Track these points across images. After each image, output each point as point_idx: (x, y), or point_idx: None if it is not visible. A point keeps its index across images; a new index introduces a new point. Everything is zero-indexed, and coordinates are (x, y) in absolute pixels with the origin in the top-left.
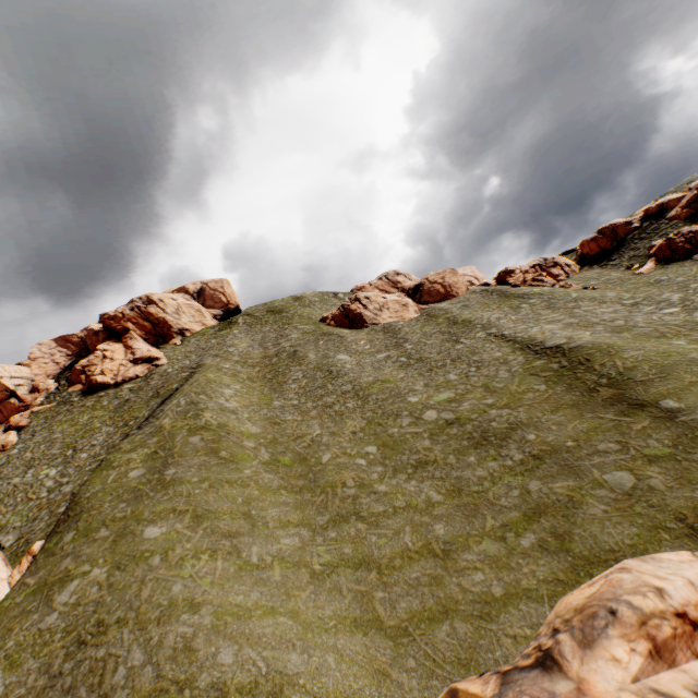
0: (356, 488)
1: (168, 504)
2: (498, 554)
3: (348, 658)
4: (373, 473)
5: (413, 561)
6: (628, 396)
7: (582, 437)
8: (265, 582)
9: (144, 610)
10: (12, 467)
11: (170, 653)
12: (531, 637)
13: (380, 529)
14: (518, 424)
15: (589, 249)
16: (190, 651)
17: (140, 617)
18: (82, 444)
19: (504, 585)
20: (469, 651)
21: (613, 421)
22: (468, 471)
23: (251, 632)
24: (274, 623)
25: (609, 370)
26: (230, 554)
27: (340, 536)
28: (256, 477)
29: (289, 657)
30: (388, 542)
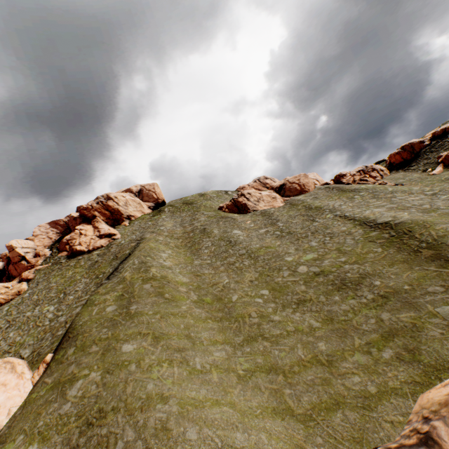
0: (258, 318)
1: (135, 329)
2: (368, 363)
3: (275, 436)
4: (268, 308)
5: (307, 368)
6: (444, 255)
7: (415, 283)
8: (208, 382)
9: (130, 401)
10: (25, 305)
11: (153, 432)
12: (404, 422)
13: (279, 346)
14: (366, 274)
15: (395, 159)
16: (166, 431)
17: (128, 406)
18: (69, 290)
19: (376, 385)
20: (360, 432)
21: (436, 272)
22: (335, 306)
23: (206, 417)
24: (220, 411)
25: (426, 237)
26: (182, 363)
27: (253, 350)
28: (190, 311)
29: (235, 435)
30: (287, 355)
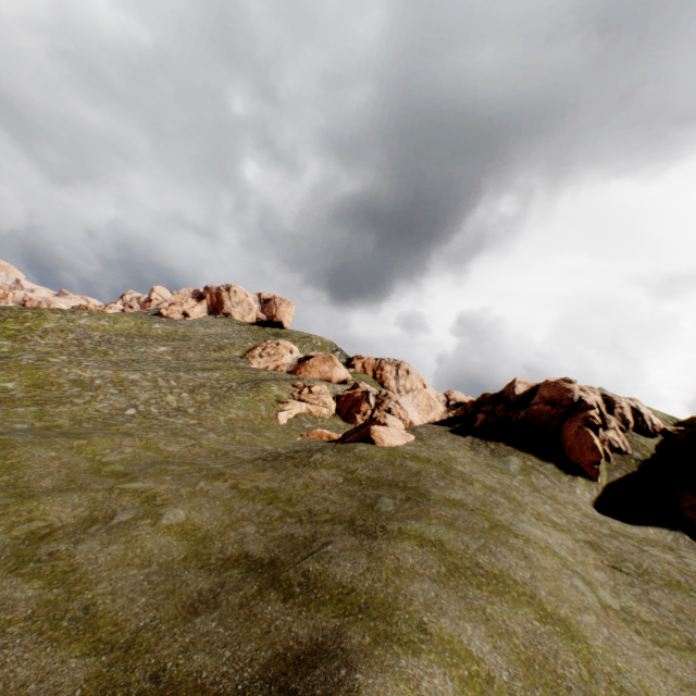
0: None
1: None
2: None
3: None
4: None
5: None
6: None
7: None
8: None
9: None
10: None
11: None
12: None
13: None
14: None
15: None
16: None
17: None
18: None
19: None
20: None
21: None
22: None
23: None
24: None
25: None
26: None
27: None
28: None
29: None
30: None
